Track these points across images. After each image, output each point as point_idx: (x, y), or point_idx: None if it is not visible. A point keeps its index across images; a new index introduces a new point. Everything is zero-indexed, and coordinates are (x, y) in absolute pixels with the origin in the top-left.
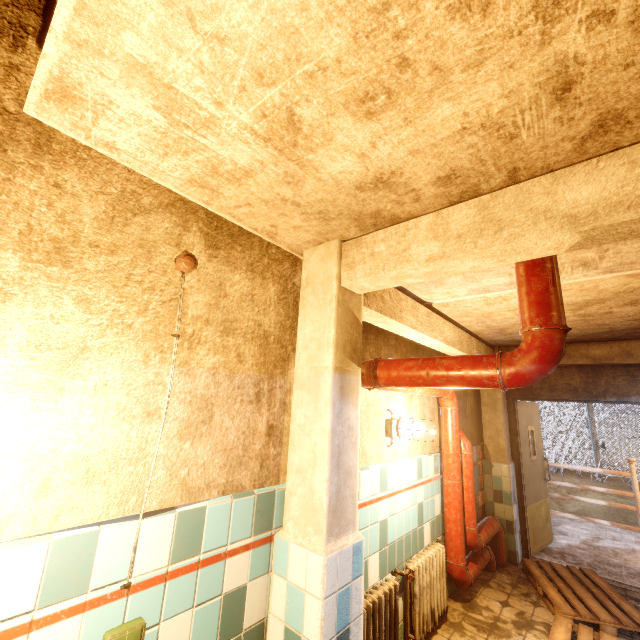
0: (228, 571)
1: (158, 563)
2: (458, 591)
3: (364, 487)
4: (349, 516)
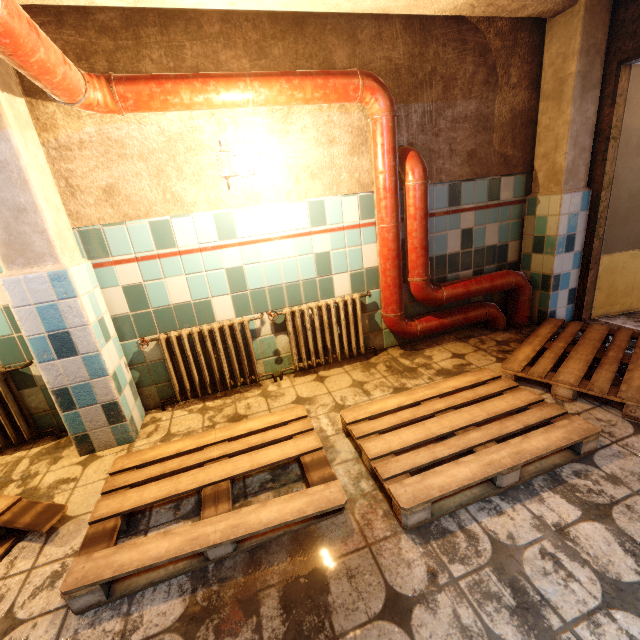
0: None
1: None
2: (418, 342)
3: (183, 235)
4: (41, 250)
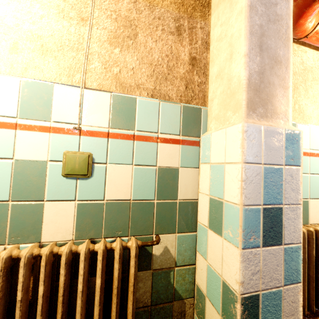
0: (160, 152)
1: (100, 123)
2: None
3: None
4: (278, 105)
